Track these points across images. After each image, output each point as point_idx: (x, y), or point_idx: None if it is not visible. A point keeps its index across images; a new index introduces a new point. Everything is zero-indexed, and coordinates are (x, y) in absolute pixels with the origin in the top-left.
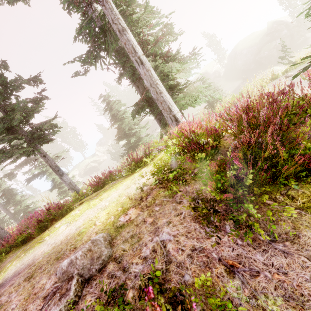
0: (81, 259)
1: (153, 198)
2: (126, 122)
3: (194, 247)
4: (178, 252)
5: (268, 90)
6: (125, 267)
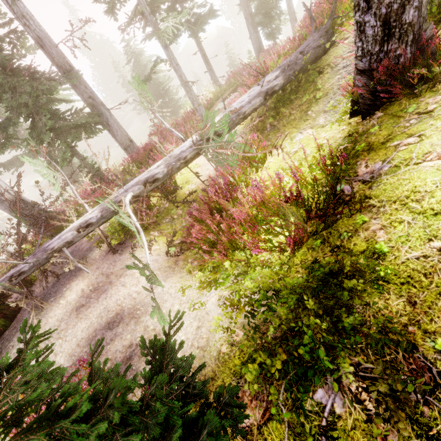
0: None
1: None
2: (162, 76)
3: None
4: None
5: None
6: None
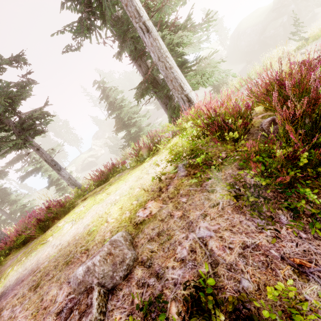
0: (101, 265)
1: (176, 189)
2: (124, 111)
3: (244, 243)
4: (225, 251)
5: (297, 60)
6: (159, 273)
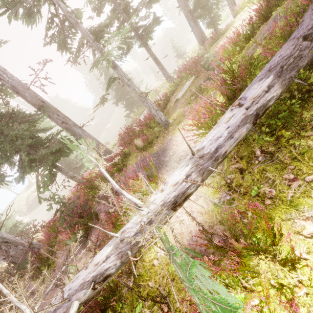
0: None
1: None
2: None
3: None
4: None
5: None
6: None
